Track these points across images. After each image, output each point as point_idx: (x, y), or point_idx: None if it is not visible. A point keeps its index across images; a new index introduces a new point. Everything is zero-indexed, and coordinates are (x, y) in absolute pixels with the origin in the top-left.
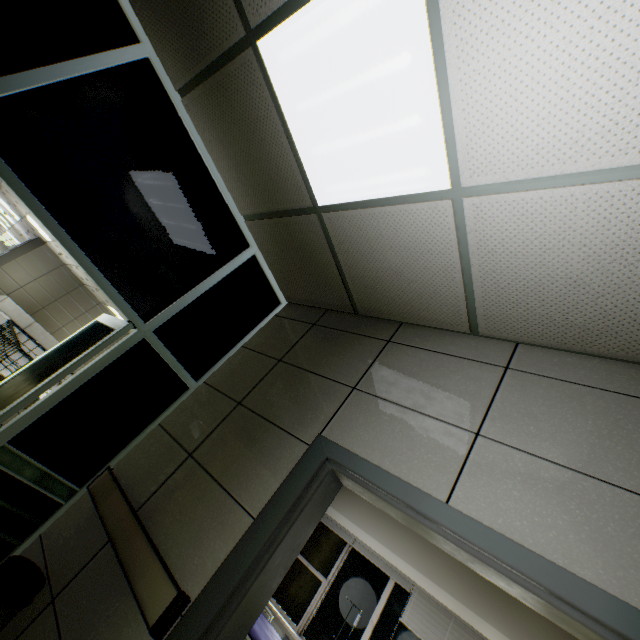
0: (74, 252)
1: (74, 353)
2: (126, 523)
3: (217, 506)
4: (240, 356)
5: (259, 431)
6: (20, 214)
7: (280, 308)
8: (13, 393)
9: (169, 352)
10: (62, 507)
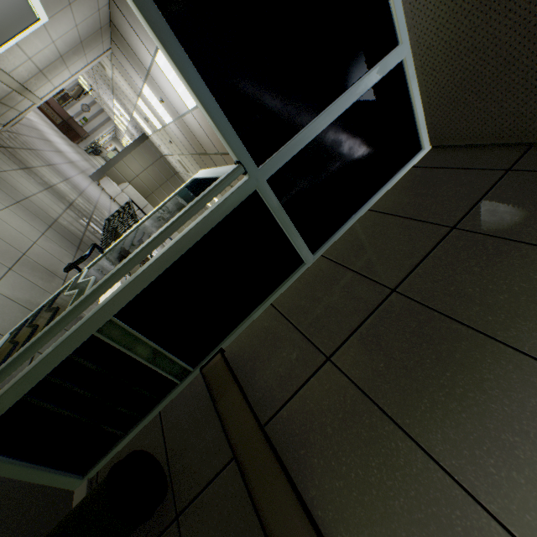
0: (159, 31)
1: (174, 211)
2: (255, 445)
3: (411, 475)
4: (369, 223)
5: (458, 345)
6: (129, 113)
7: (420, 156)
8: (118, 256)
9: (284, 212)
10: (177, 387)
